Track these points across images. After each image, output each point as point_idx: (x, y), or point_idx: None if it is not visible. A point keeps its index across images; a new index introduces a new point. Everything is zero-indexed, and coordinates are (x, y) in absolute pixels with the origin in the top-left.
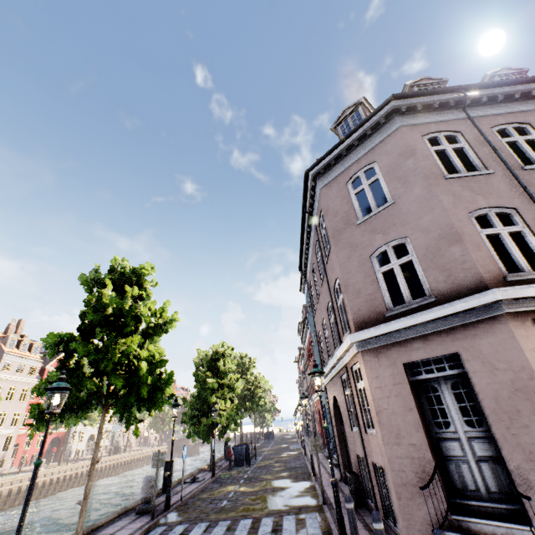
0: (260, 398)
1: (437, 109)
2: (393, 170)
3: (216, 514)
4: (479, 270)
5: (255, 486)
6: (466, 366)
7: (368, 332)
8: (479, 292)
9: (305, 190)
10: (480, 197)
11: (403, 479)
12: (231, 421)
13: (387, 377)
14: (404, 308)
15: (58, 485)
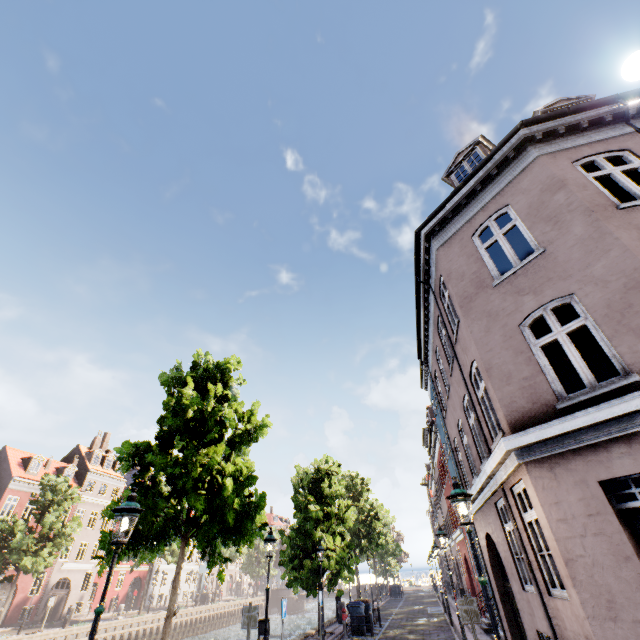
0: (379, 534)
1: (587, 128)
2: (535, 210)
3: None
4: None
5: None
6: None
7: (532, 433)
8: None
9: (417, 254)
10: None
11: None
12: (343, 566)
13: (574, 503)
14: (585, 394)
15: None
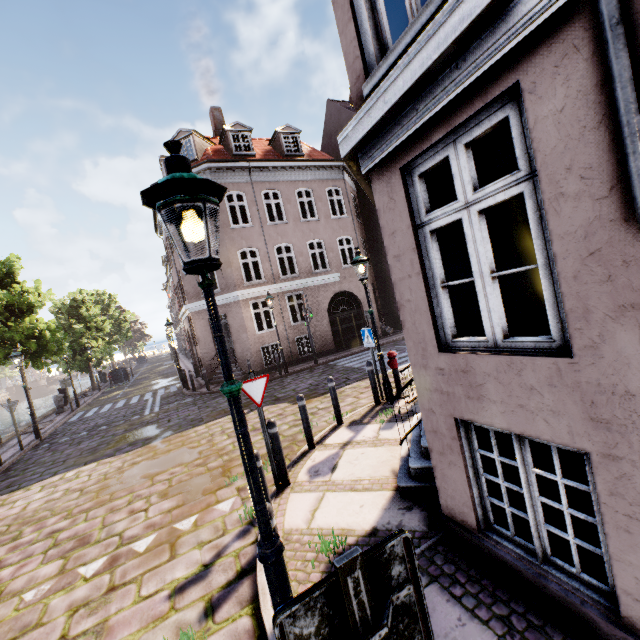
0: (128, 331)
1: (236, 170)
2: None
3: (116, 400)
4: (235, 281)
5: (138, 387)
6: (228, 319)
7: (193, 304)
8: (234, 290)
9: None
10: (245, 242)
11: (206, 360)
12: (106, 354)
13: (202, 324)
14: None
15: None
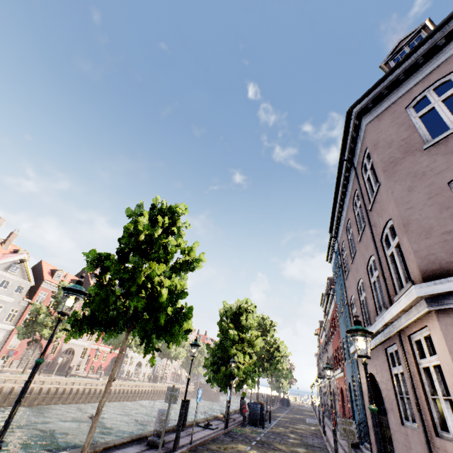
0: (278, 361)
1: None
2: None
3: None
4: None
5: None
6: None
7: (451, 282)
8: None
9: (345, 133)
10: None
11: None
12: (249, 377)
13: None
14: None
15: (109, 395)
